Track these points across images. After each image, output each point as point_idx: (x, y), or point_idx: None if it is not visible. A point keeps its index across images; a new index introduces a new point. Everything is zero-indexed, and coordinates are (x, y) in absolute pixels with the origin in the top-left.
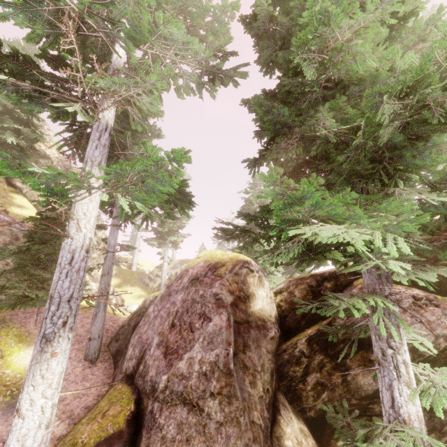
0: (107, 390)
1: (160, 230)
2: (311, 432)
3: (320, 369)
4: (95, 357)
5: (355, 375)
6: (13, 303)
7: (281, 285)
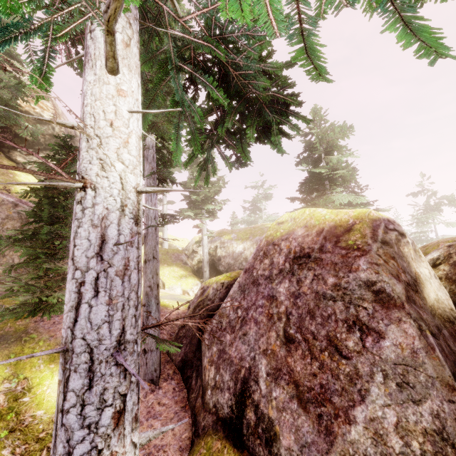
0: (192, 441)
1: (194, 198)
2: None
3: None
4: (157, 376)
5: None
6: (32, 309)
7: (432, 254)
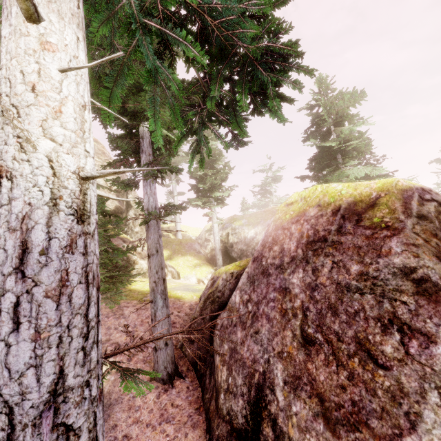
0: None
1: (201, 187)
2: None
3: None
4: (169, 375)
5: None
6: None
7: None
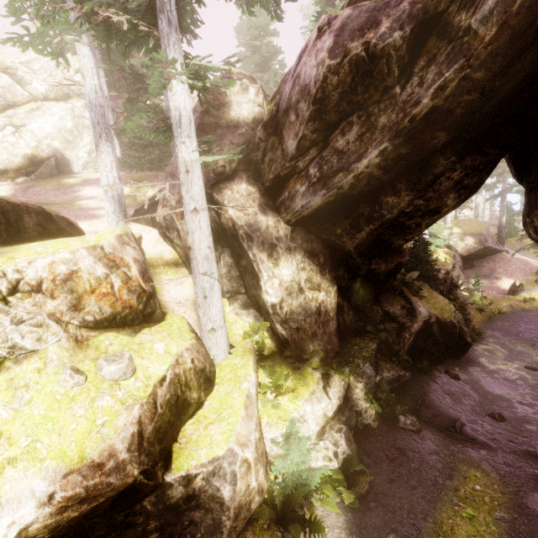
0: None
1: None
2: (265, 195)
3: (272, 149)
4: None
5: (286, 142)
6: (140, 167)
7: (275, 89)
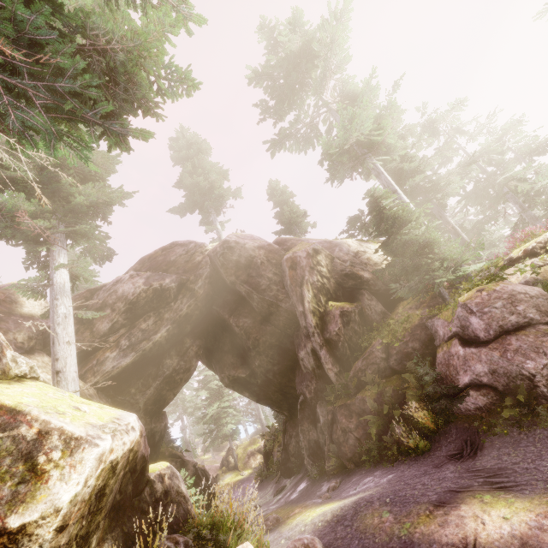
0: None
1: None
2: None
3: (77, 332)
4: None
5: (98, 326)
6: None
7: None
